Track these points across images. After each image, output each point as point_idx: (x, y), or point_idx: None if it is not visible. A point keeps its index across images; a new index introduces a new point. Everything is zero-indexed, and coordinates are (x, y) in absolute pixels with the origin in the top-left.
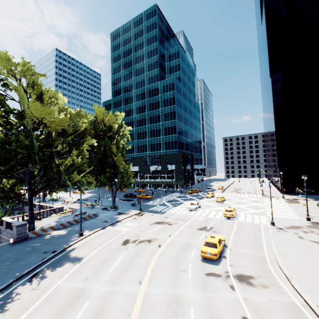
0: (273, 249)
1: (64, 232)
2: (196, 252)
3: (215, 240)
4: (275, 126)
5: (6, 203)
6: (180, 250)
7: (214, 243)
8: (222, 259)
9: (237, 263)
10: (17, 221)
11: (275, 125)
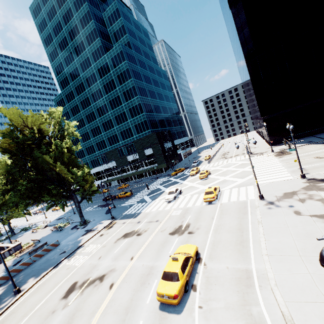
0: (263, 249)
1: (1, 290)
2: (157, 287)
3: (176, 265)
4: (249, 70)
5: None
6: (136, 288)
7: (175, 272)
8: (189, 294)
9: (209, 299)
10: None
11: (248, 69)
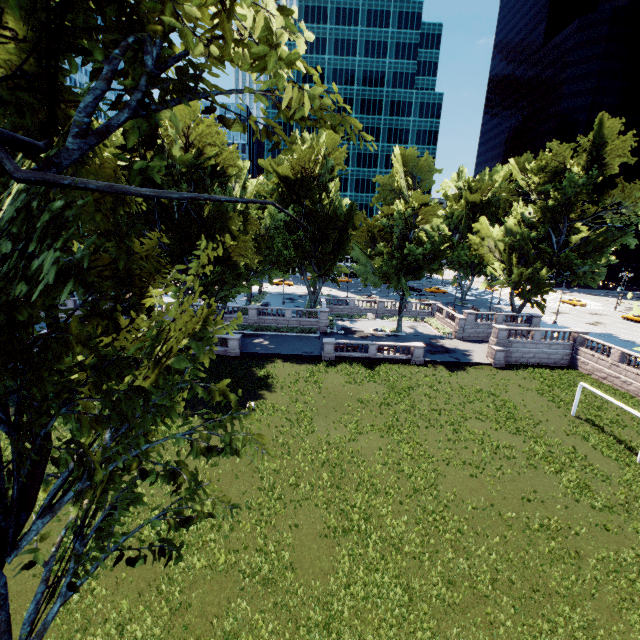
0: None
1: None
2: (636, 324)
3: None
4: None
5: (534, 294)
6: (628, 324)
7: None
8: None
9: None
10: (384, 324)
11: None
